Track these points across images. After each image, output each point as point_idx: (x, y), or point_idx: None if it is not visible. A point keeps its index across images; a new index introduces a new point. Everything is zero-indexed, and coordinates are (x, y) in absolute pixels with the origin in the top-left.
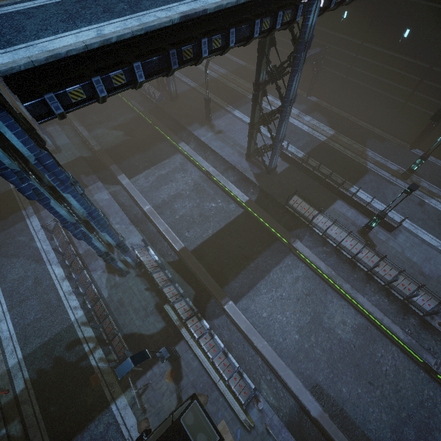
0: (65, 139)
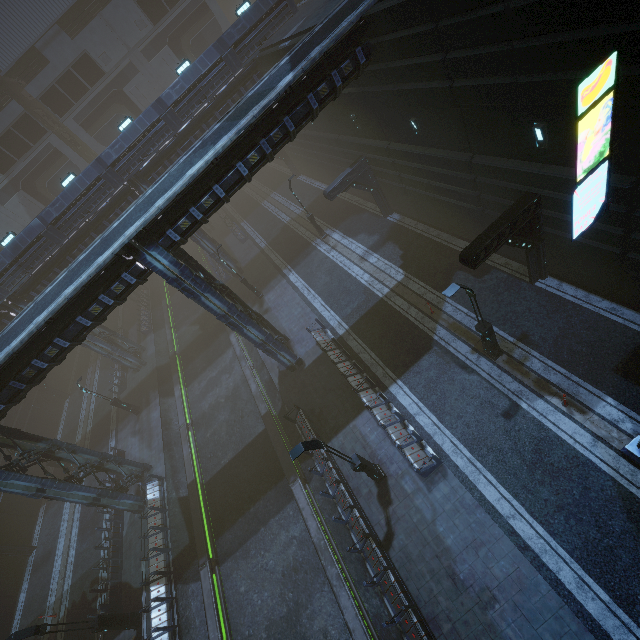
0: (153, 349)
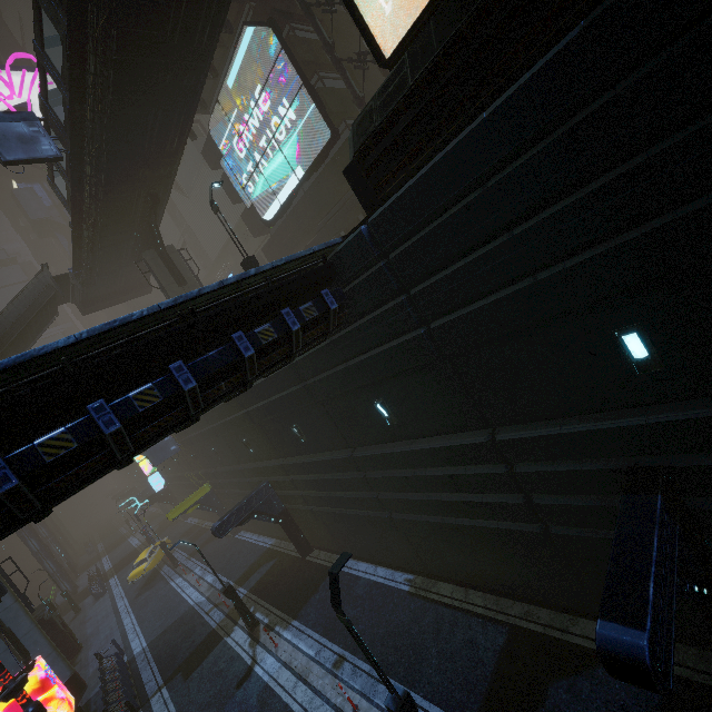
0: None
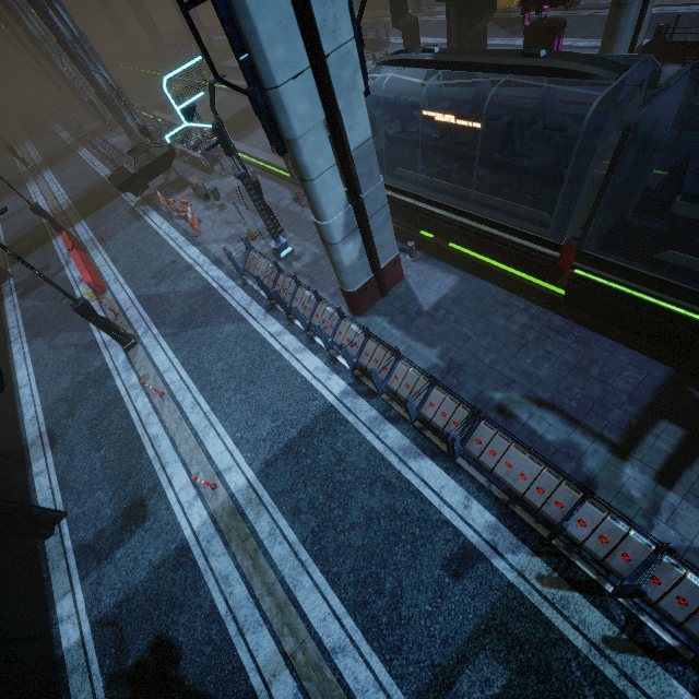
0: None
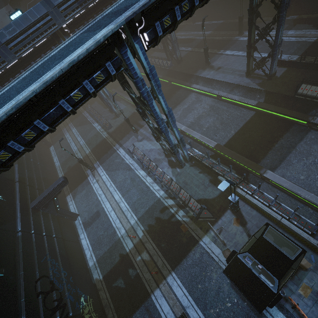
0: (123, 106)
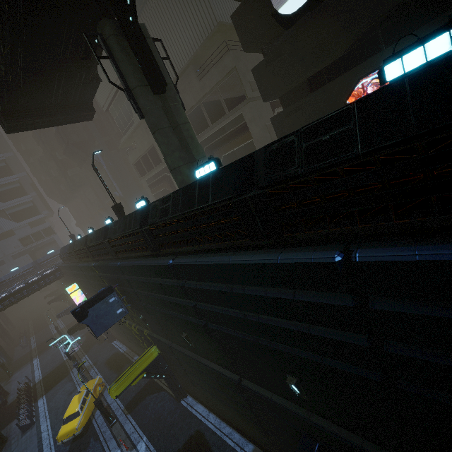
0: None
